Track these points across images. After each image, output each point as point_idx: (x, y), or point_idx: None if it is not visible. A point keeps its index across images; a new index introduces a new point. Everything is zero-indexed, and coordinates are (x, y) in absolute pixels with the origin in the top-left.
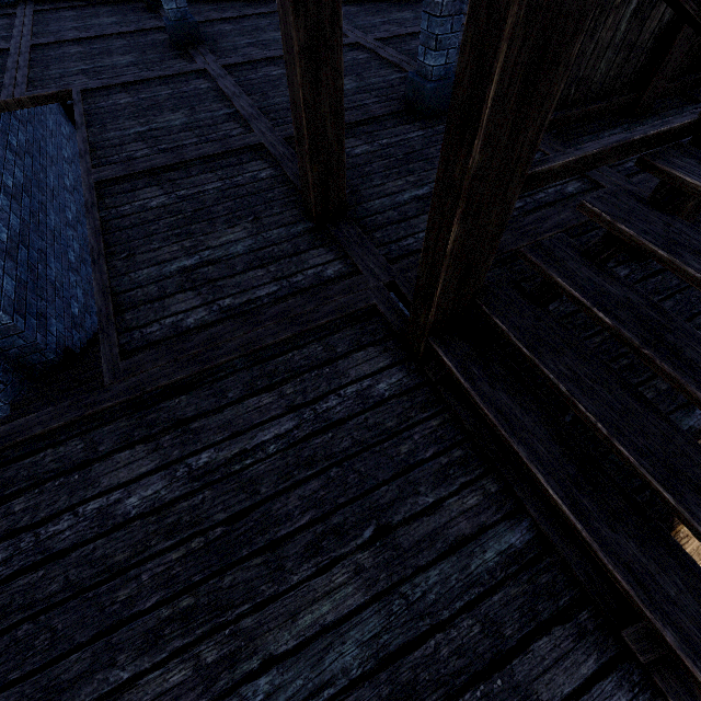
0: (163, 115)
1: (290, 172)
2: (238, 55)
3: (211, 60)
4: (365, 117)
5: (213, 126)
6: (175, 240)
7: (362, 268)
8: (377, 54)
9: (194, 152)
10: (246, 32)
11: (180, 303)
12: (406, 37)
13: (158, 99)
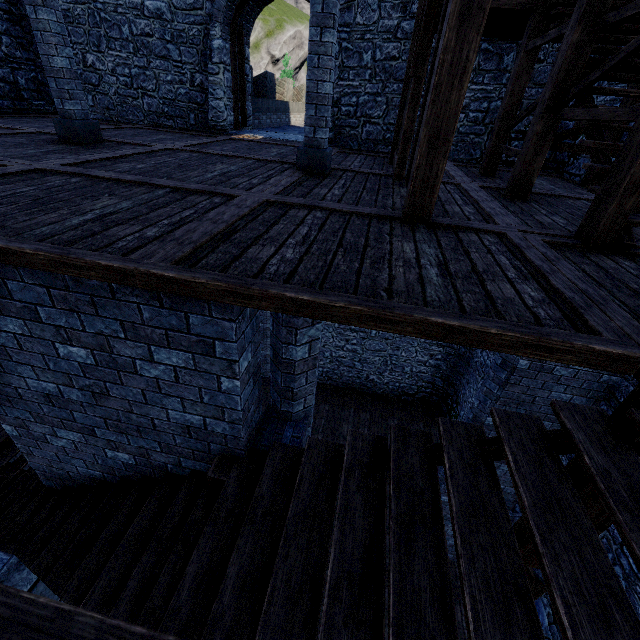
0: (85, 203)
1: (337, 207)
2: (53, 159)
3: (30, 162)
4: (296, 178)
5: (180, 200)
6: (384, 266)
7: (498, 231)
8: (204, 153)
9: (224, 215)
10: (13, 145)
11: (503, 291)
12: (201, 146)
13: (30, 194)
